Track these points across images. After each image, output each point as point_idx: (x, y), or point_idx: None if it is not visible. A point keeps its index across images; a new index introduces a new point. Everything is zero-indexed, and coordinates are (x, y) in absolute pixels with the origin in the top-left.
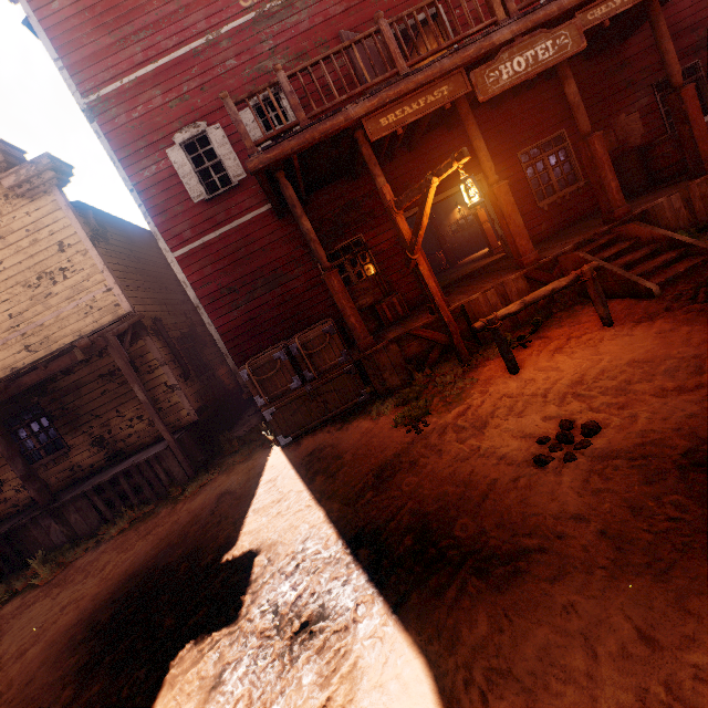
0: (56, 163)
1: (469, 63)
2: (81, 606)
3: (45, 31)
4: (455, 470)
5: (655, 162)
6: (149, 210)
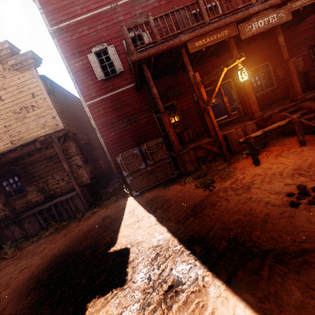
0: (35, 56)
1: (238, 21)
2: (31, 270)
3: None
4: (240, 208)
5: (311, 78)
6: (77, 82)
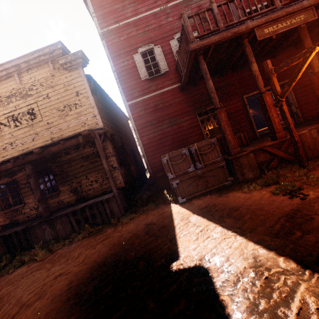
0: (84, 56)
1: (316, 5)
2: (68, 278)
3: (91, 1)
4: None
5: None
6: (120, 81)
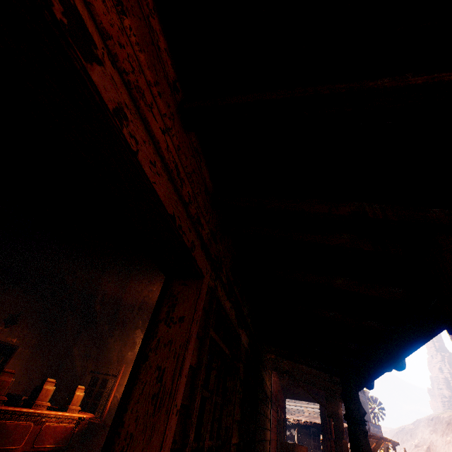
0: None
1: None
2: None
3: None
4: None
5: None
6: None
